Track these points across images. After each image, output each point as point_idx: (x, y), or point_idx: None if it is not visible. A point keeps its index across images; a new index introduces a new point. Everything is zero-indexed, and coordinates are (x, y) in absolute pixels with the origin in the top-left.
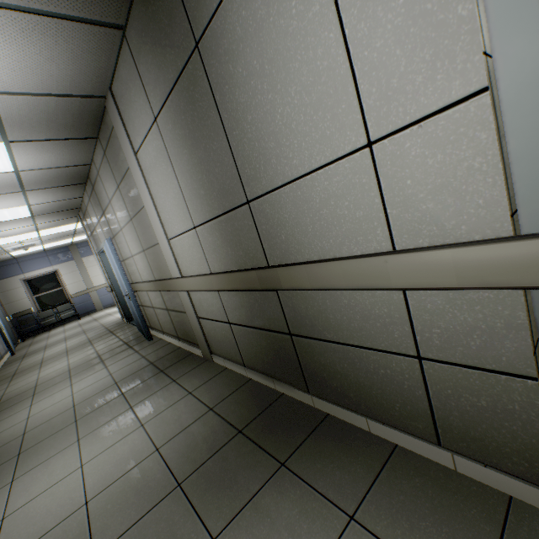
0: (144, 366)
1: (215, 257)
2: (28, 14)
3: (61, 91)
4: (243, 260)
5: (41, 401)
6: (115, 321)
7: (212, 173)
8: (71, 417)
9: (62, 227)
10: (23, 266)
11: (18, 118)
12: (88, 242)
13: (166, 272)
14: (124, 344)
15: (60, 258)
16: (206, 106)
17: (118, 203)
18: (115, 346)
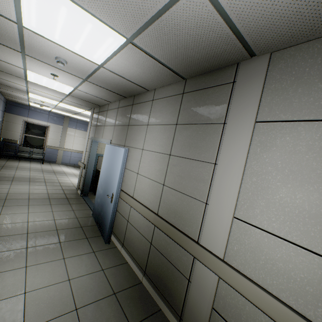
0: (106, 294)
1: None
2: None
3: (244, 26)
4: None
5: None
6: (70, 185)
7: None
8: None
9: (75, 108)
10: (30, 113)
11: (171, 27)
12: (77, 120)
13: (187, 226)
14: (80, 226)
15: (55, 120)
16: None
17: (160, 132)
18: (72, 224)
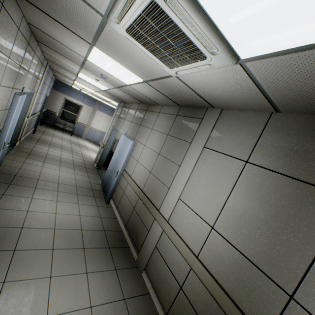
0: (100, 229)
1: (212, 258)
2: (253, 83)
3: (202, 95)
4: (241, 298)
5: (38, 200)
6: (89, 158)
7: (271, 241)
8: (51, 240)
9: (106, 98)
10: (71, 92)
11: (166, 84)
12: (105, 105)
13: (156, 200)
14: (91, 188)
15: (88, 102)
16: (314, 222)
17: (157, 137)
18: (86, 186)
